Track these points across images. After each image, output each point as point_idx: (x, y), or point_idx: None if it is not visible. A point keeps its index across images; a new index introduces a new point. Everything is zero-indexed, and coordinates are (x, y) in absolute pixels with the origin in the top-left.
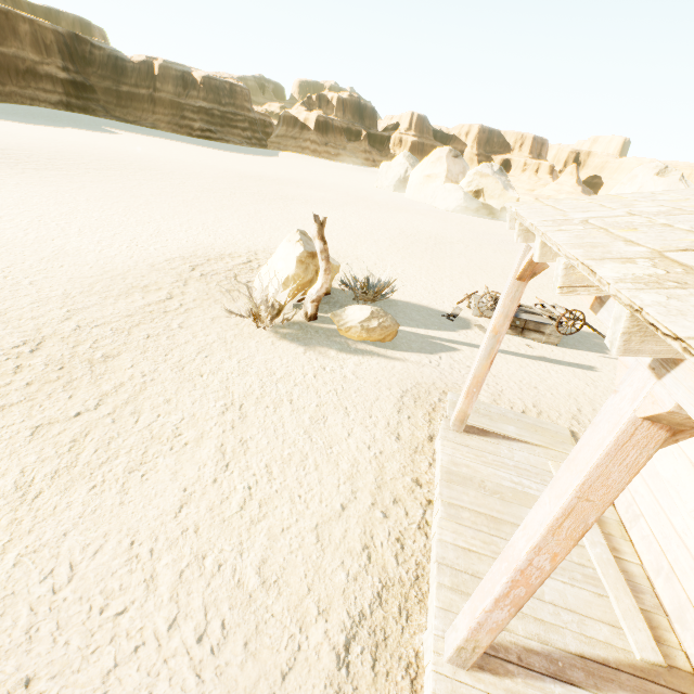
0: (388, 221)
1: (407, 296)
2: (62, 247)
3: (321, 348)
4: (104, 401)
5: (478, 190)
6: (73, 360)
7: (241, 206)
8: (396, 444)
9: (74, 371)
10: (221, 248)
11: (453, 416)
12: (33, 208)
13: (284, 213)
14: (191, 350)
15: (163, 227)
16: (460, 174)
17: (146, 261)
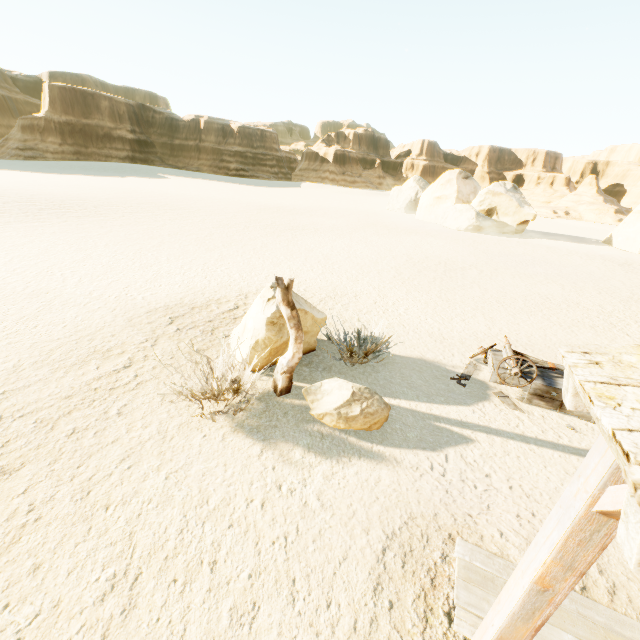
0: (396, 247)
1: (407, 348)
2: (50, 302)
3: (284, 445)
4: None
5: (491, 208)
6: None
7: (249, 240)
8: None
9: None
10: (212, 292)
11: None
12: (50, 258)
13: (290, 245)
14: (114, 456)
15: (163, 270)
16: (471, 193)
17: (126, 315)
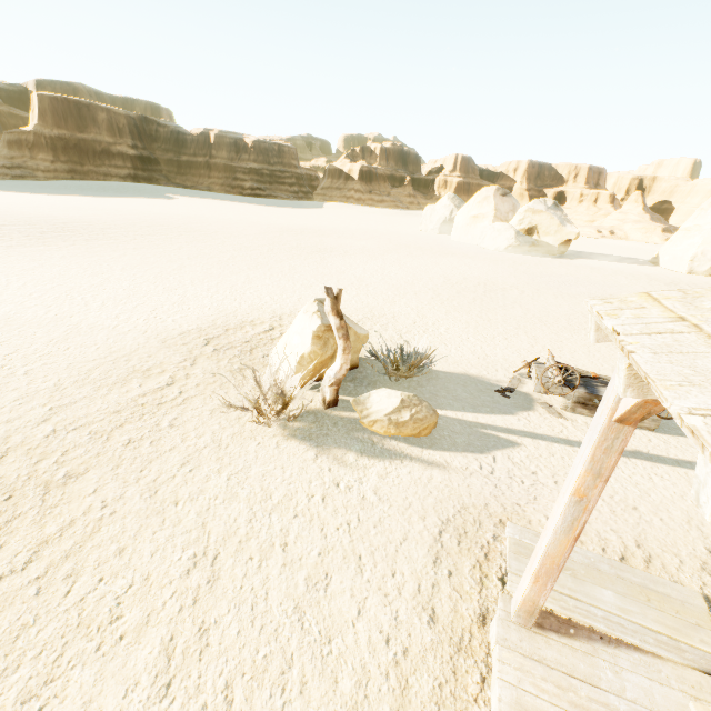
0: (432, 268)
1: (450, 364)
2: (77, 325)
3: (337, 450)
4: (39, 554)
5: (531, 227)
6: (27, 484)
7: (276, 263)
8: (429, 631)
9: (21, 502)
10: (244, 315)
11: (516, 602)
12: (66, 282)
13: (320, 267)
14: (174, 461)
15: (189, 293)
16: (509, 211)
17: (159, 336)
